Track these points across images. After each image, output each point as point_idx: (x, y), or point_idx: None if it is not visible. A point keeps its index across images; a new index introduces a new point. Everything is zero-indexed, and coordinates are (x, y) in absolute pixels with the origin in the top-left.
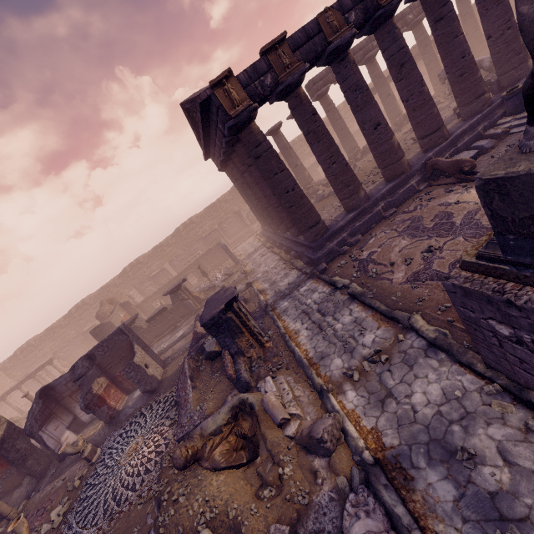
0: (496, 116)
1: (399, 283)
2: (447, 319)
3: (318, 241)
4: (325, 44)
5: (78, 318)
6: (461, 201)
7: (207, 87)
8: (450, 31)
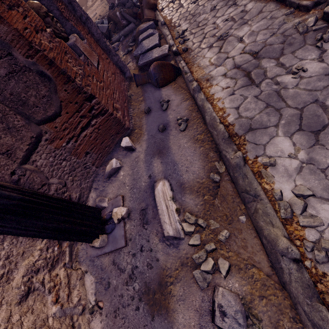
0: None
1: None
2: (99, 15)
3: None
4: None
5: None
6: None
7: None
8: None
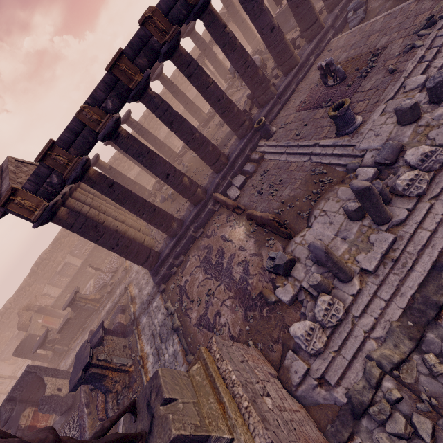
0: (256, 139)
1: (193, 324)
2: None
3: (153, 270)
4: (95, 133)
5: (7, 321)
6: (230, 239)
7: (3, 190)
8: (202, 83)
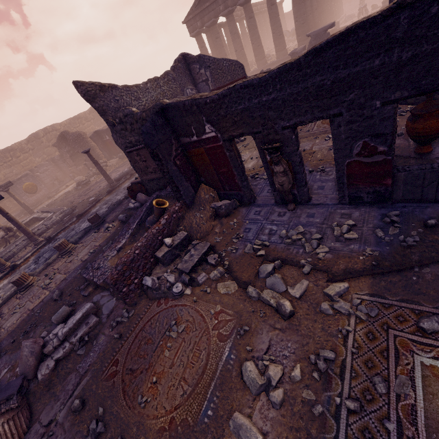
0: None
1: None
2: None
3: None
4: None
5: None
6: None
7: None
8: None
